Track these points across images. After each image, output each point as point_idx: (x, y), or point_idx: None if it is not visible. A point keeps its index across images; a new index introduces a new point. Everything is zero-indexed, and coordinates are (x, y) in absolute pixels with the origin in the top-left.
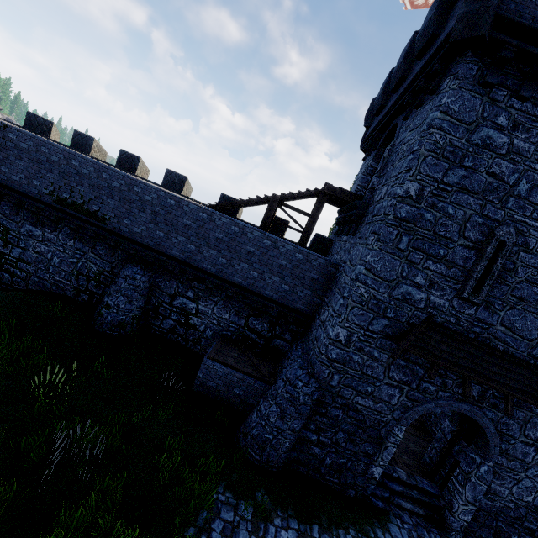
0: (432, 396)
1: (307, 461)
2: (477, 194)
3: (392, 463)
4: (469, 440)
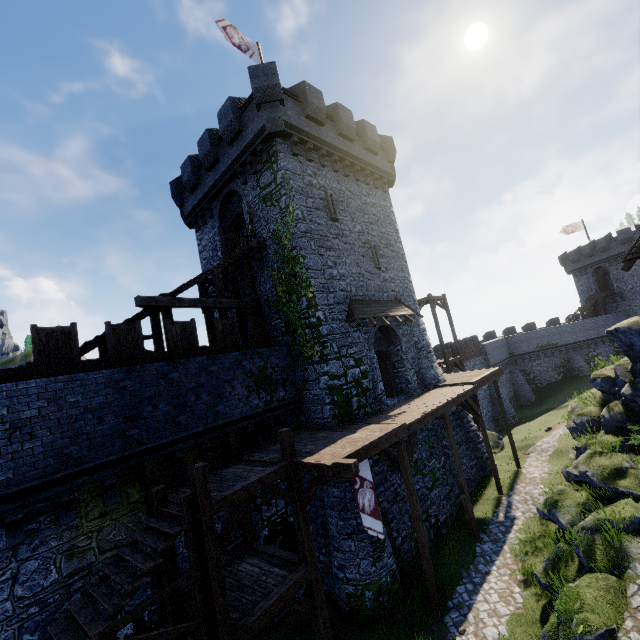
0: None
1: None
2: None
3: None
4: None
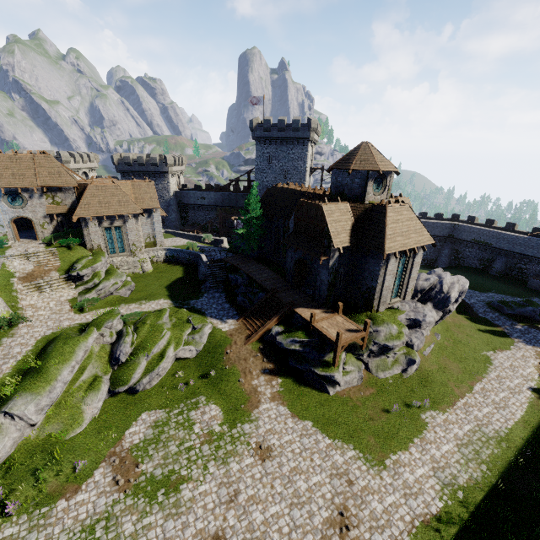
0: None
1: None
2: None
3: None
4: None
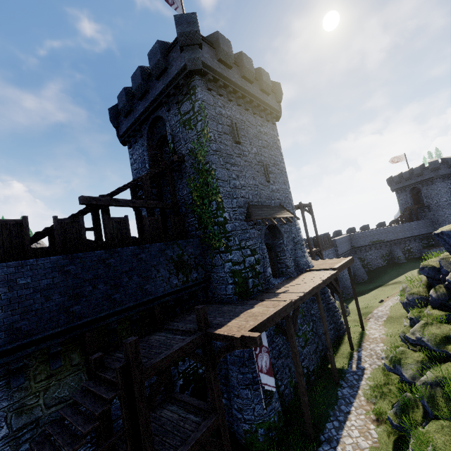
0: None
1: None
2: None
3: None
4: None
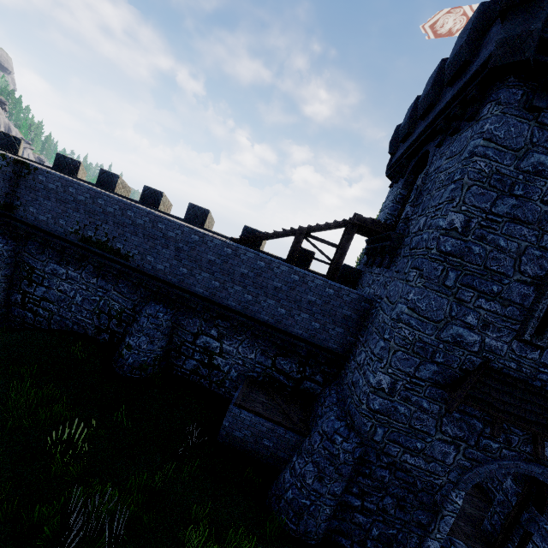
0: (494, 455)
1: (350, 532)
2: (531, 224)
3: (448, 532)
4: (541, 508)
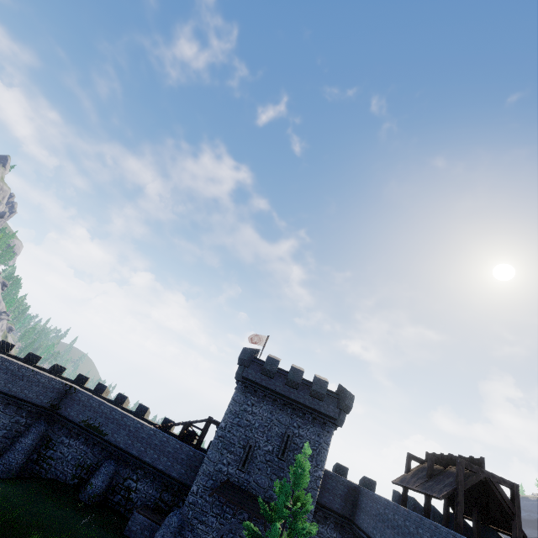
0: (229, 521)
1: None
2: (243, 427)
3: None
4: None
